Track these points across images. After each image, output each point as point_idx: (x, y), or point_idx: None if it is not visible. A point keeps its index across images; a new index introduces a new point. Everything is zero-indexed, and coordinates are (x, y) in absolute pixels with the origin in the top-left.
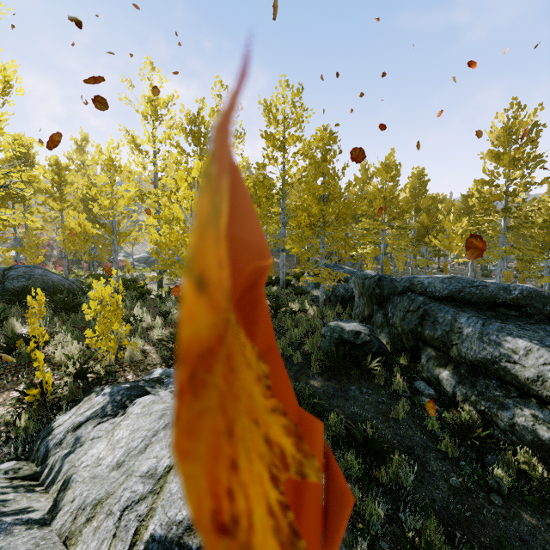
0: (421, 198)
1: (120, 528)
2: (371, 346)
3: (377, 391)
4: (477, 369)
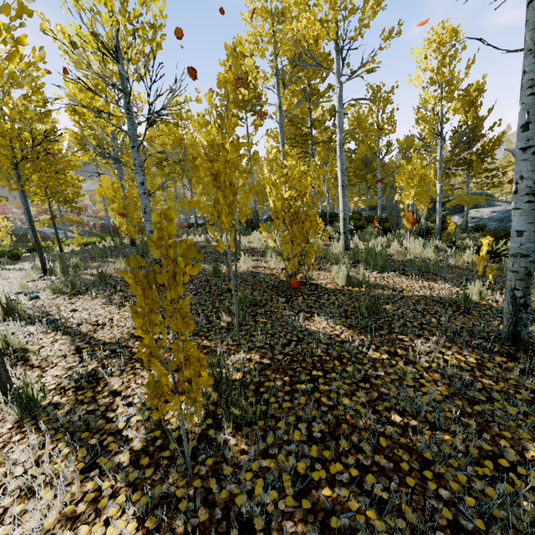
0: None
1: None
2: None
3: None
4: None
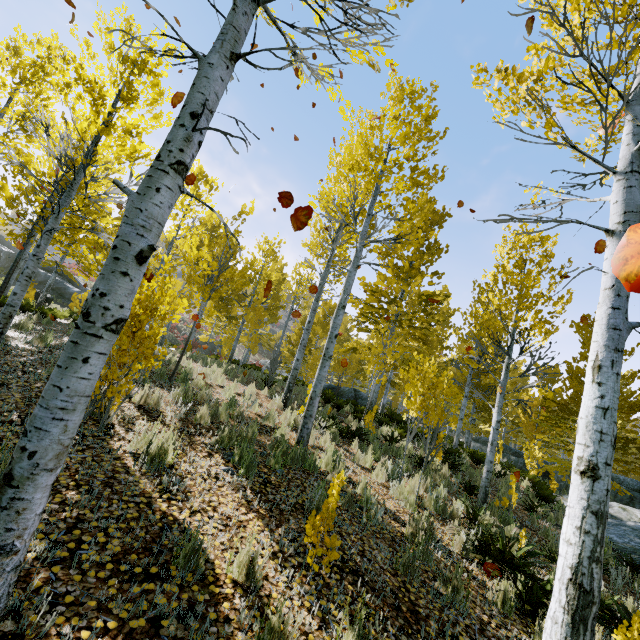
0: None
1: None
2: None
3: None
4: None
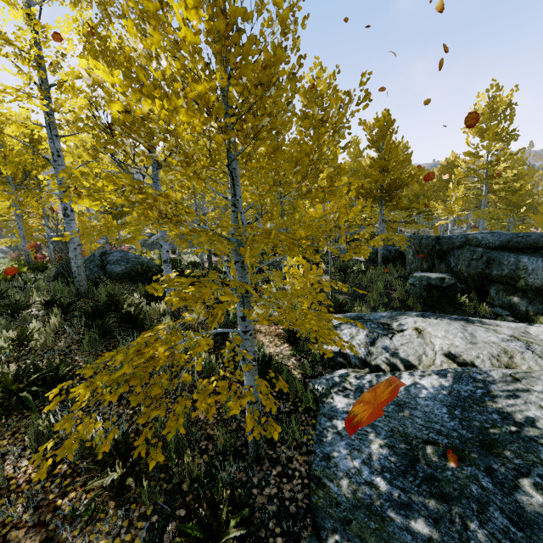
0: (406, 169)
1: (539, 354)
2: (456, 287)
3: (473, 317)
4: (541, 292)
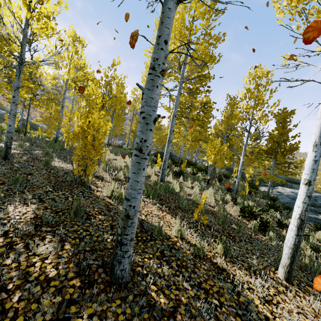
0: None
1: None
2: None
3: None
4: None
